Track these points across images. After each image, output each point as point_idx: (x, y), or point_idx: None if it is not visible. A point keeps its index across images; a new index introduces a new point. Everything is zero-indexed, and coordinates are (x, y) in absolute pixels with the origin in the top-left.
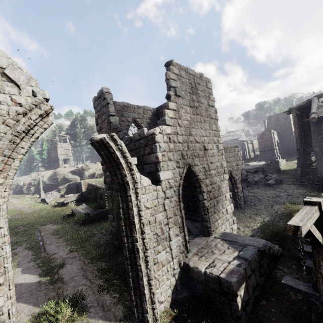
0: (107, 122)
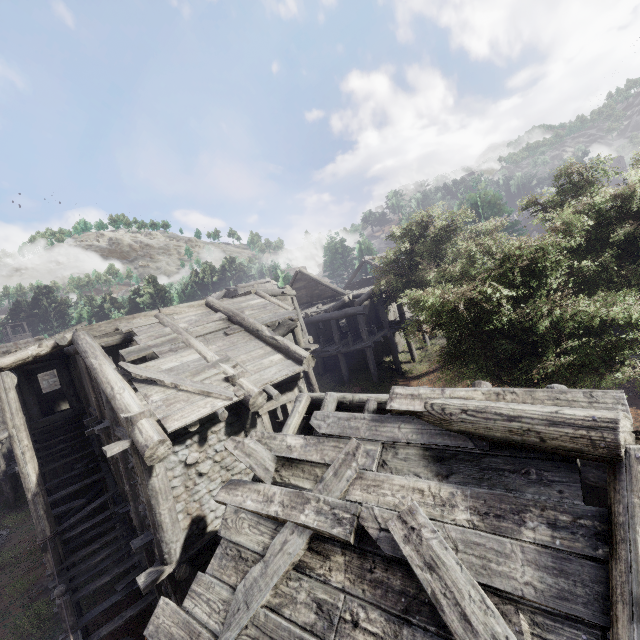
0: None
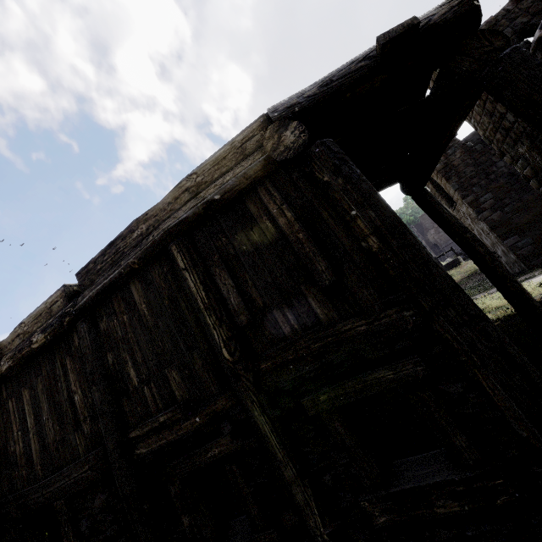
0: (461, 151)
